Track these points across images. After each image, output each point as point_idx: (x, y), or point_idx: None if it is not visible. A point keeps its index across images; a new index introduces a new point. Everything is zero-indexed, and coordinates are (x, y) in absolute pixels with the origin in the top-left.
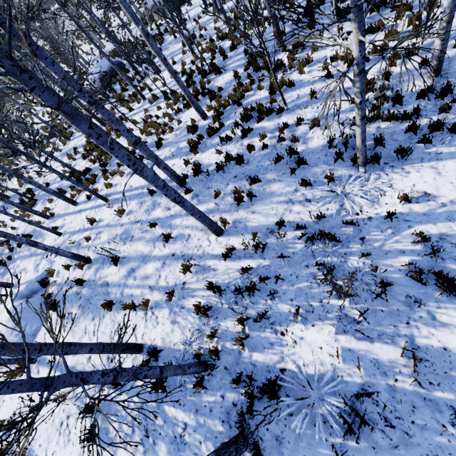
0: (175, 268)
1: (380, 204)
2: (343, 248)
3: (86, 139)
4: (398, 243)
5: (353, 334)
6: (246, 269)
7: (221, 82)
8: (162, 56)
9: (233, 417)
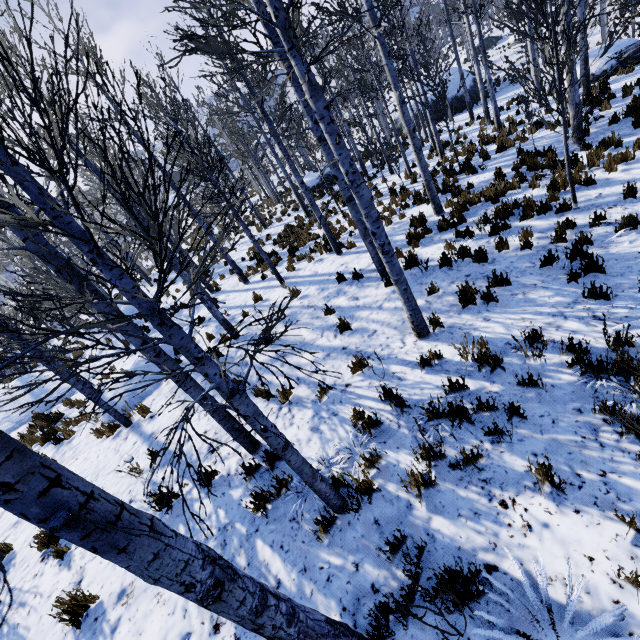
0: (341, 364)
1: None
2: None
3: (284, 227)
4: None
5: None
6: (455, 385)
7: (474, 181)
8: (411, 127)
9: (365, 609)
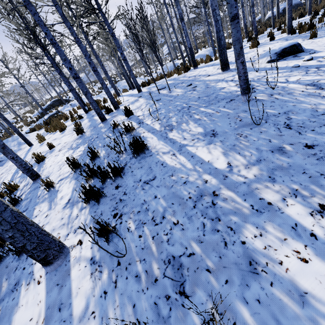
0: None
1: None
2: None
3: None
4: None
5: None
6: None
7: None
8: None
9: None
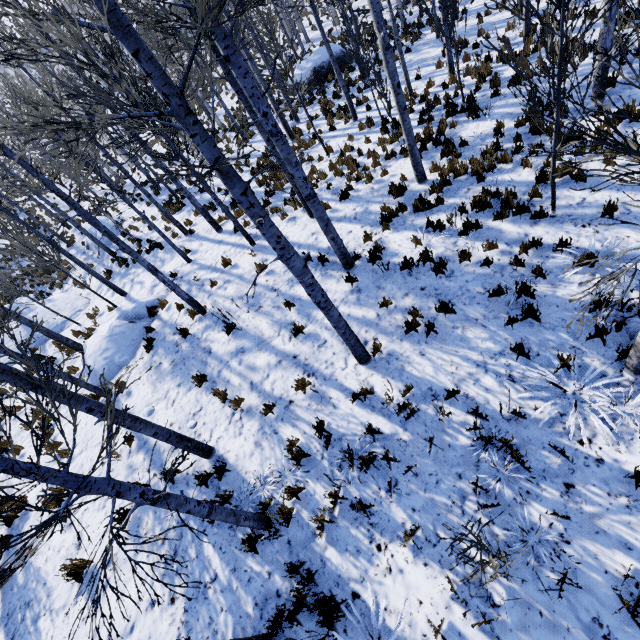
0: (289, 377)
1: (630, 447)
2: (528, 481)
3: (265, 149)
4: (628, 528)
5: (476, 616)
6: (373, 431)
7: (471, 132)
8: (395, 81)
9: (270, 607)
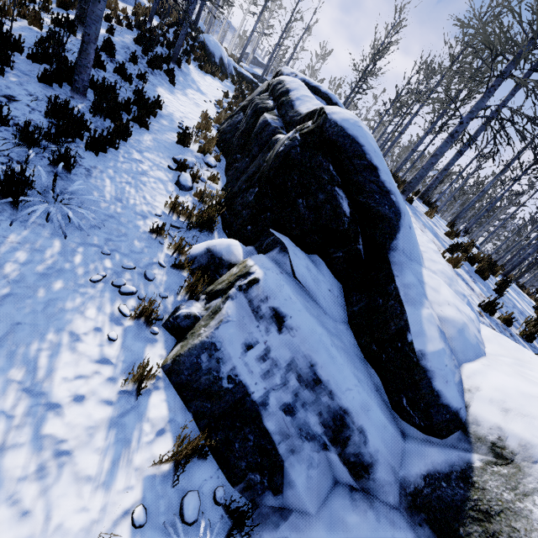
0: None
1: None
2: None
3: None
4: None
5: None
6: None
7: None
8: None
9: None
